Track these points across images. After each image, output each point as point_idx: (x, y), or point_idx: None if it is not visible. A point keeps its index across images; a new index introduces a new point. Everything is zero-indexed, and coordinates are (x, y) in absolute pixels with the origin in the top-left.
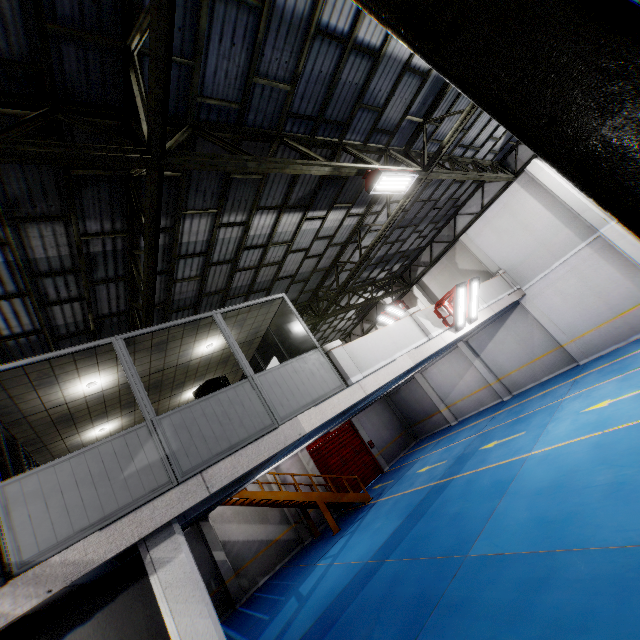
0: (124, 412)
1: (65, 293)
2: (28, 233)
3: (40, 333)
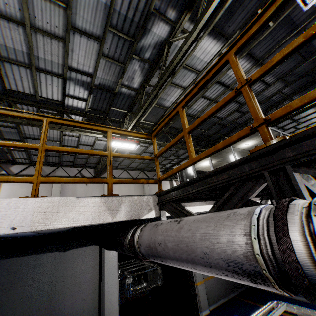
0: (219, 160)
1: (245, 109)
2: (275, 85)
3: (221, 119)
